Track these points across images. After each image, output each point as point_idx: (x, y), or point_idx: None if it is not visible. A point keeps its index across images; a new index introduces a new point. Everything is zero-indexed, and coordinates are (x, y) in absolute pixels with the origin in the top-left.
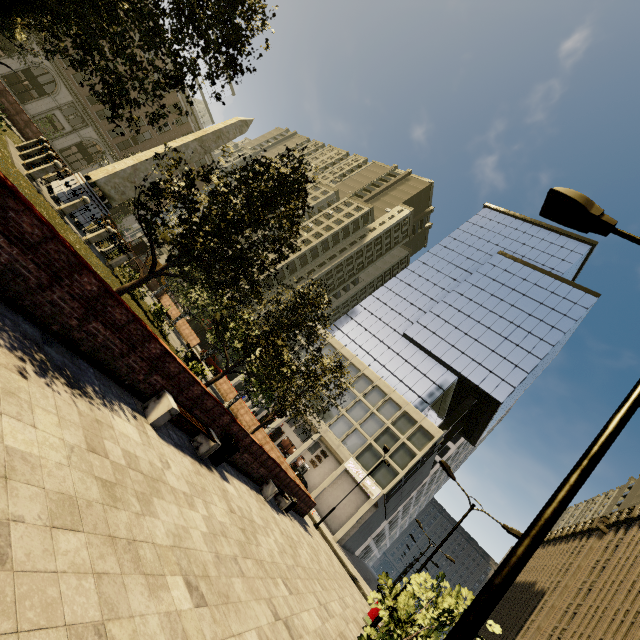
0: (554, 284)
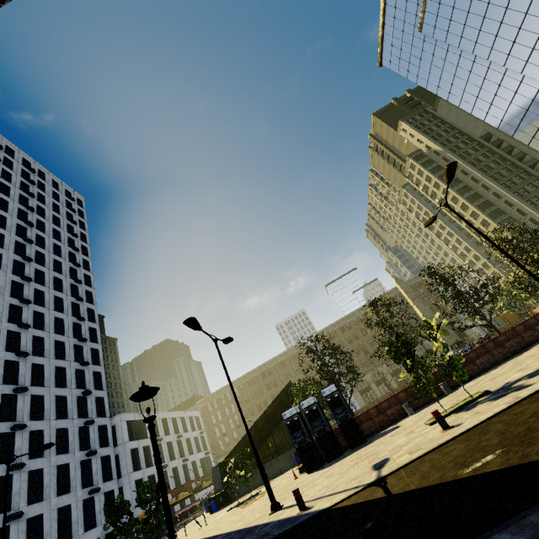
0: None
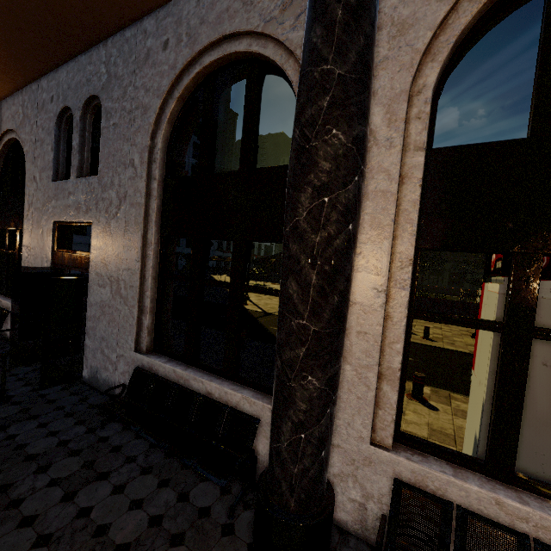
0: None
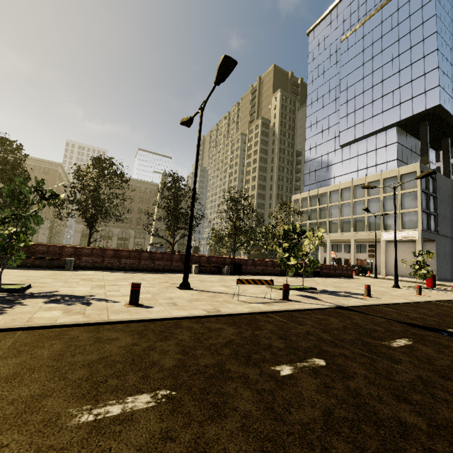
0: (393, 4)
